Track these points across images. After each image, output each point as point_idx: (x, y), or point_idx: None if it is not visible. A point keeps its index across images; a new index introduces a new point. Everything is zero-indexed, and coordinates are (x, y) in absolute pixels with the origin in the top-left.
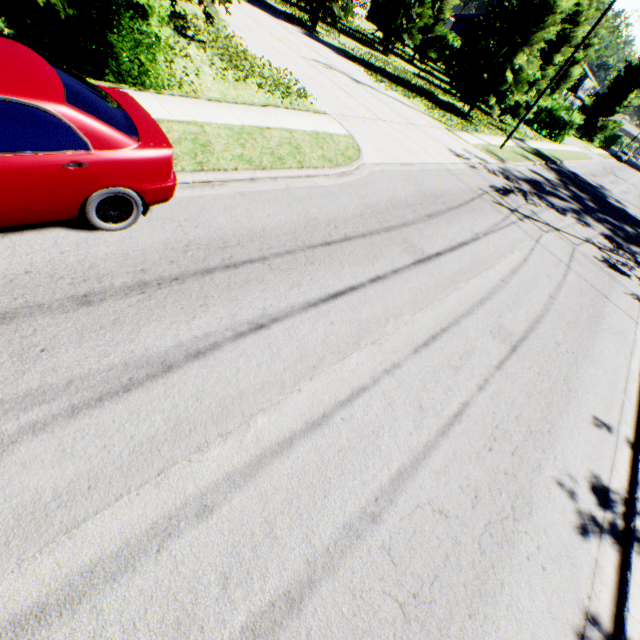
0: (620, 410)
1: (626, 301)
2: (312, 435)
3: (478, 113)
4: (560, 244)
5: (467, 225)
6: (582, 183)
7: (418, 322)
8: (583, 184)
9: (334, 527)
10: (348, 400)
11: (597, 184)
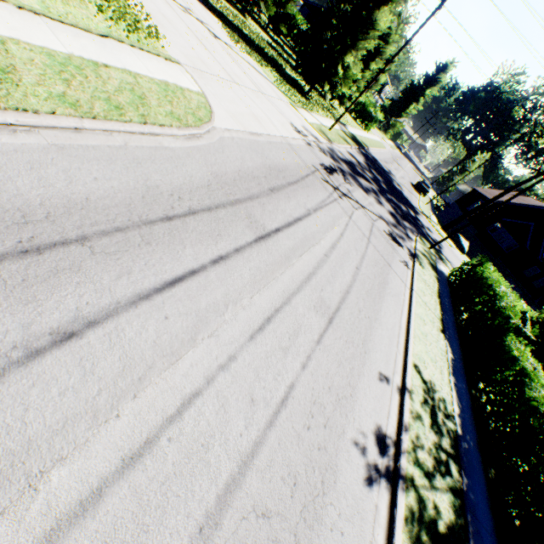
0: (395, 362)
1: (401, 268)
2: (130, 474)
3: (315, 94)
4: (365, 220)
5: (302, 201)
6: (379, 168)
7: (256, 305)
8: (380, 168)
9: None
10: (178, 413)
11: (388, 169)
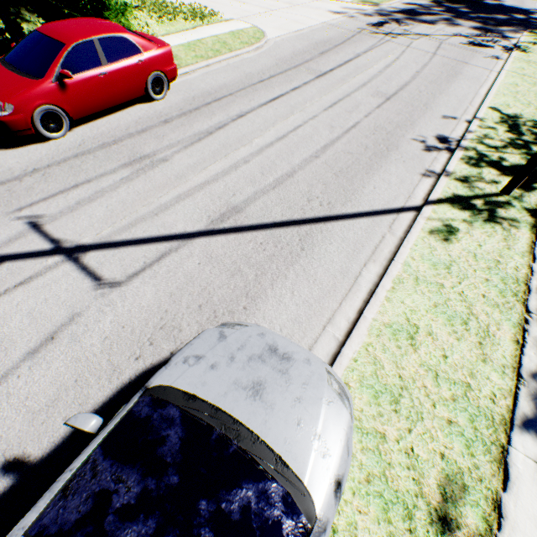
0: (464, 111)
1: (485, 62)
2: (280, 142)
3: None
4: (429, 43)
5: (350, 51)
6: None
7: (324, 100)
8: None
9: (299, 161)
10: (293, 130)
11: None
